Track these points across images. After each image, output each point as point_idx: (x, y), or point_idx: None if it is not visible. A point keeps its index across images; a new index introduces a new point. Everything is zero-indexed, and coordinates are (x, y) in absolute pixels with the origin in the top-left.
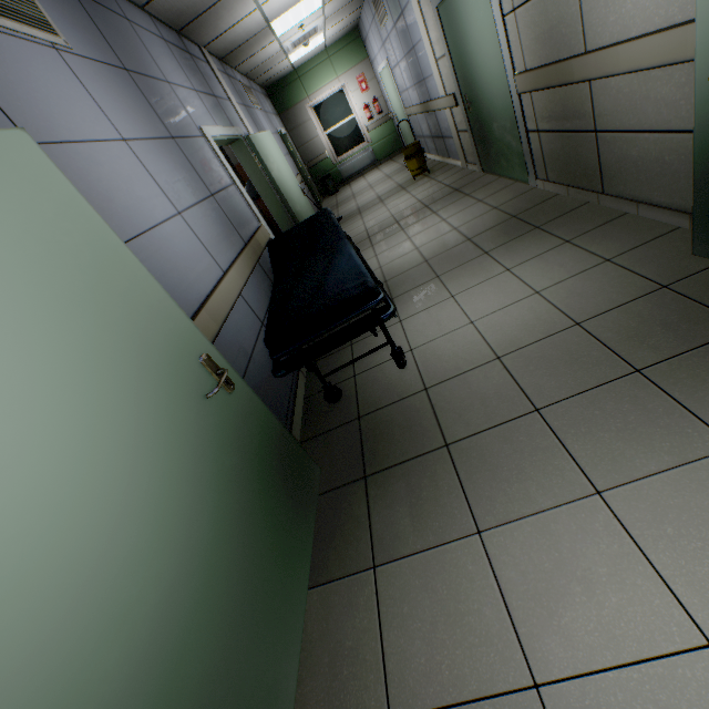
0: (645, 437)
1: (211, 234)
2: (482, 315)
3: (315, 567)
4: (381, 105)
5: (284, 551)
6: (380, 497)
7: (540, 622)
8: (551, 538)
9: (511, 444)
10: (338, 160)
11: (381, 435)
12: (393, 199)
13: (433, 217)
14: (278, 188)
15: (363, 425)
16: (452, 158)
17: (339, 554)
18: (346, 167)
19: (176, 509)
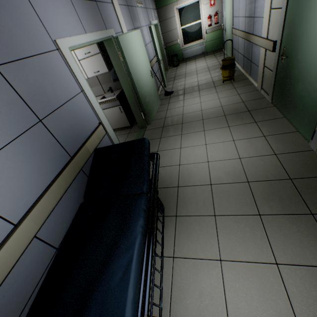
0: None
1: (12, 180)
2: None
3: None
4: (219, 18)
5: None
6: None
7: None
8: None
9: None
10: (184, 46)
11: None
12: (206, 94)
13: (227, 132)
14: (132, 78)
15: None
16: (252, 77)
17: None
18: (187, 52)
19: None
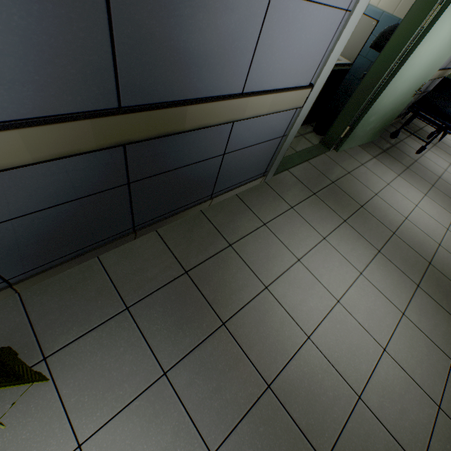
0: (444, 204)
1: None
2: (450, 173)
3: (361, 146)
4: None
5: (370, 133)
6: (384, 155)
7: (396, 185)
8: (409, 187)
9: (420, 180)
10: None
11: (395, 152)
12: None
13: None
14: None
15: (393, 147)
16: None
17: (368, 150)
18: None
19: (396, 99)
